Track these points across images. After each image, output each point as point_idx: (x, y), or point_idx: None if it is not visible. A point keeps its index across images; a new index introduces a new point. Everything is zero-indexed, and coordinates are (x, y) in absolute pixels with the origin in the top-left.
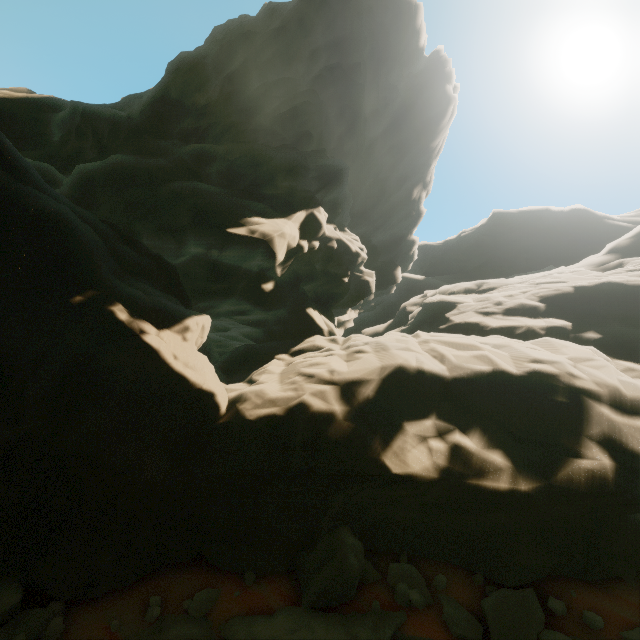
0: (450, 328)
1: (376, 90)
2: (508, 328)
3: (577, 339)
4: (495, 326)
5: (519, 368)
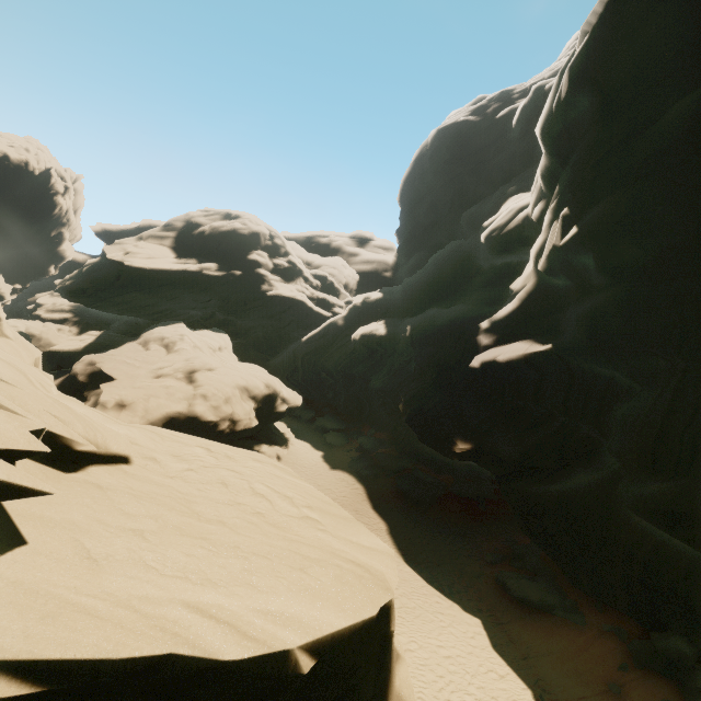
0: (35, 315)
1: (6, 206)
2: (49, 317)
3: (71, 320)
4: (45, 316)
5: (27, 332)
